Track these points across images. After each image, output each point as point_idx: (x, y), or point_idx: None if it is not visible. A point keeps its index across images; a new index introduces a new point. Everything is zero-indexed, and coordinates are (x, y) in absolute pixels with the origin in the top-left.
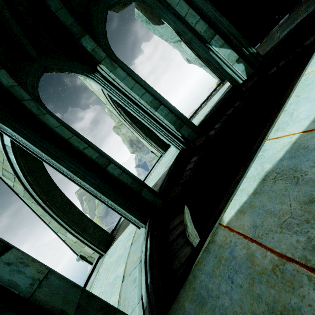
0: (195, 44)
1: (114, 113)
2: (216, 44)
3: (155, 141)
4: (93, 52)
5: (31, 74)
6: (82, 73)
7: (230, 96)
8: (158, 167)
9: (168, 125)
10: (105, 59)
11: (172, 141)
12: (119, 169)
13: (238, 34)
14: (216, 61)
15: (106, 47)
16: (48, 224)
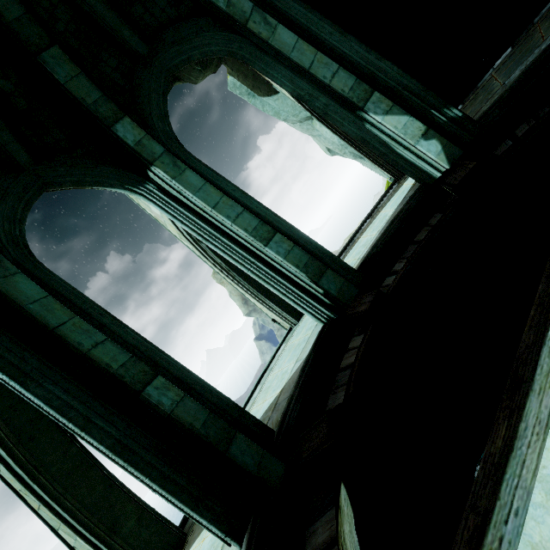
0: (335, 114)
1: (196, 254)
2: (377, 109)
3: (276, 300)
4: (138, 146)
5: (11, 196)
6: (121, 186)
7: (417, 204)
8: (284, 354)
9: (293, 273)
10: (162, 156)
11: (305, 305)
12: (177, 388)
13: (420, 86)
14: (381, 140)
15: (166, 137)
16: (37, 510)
